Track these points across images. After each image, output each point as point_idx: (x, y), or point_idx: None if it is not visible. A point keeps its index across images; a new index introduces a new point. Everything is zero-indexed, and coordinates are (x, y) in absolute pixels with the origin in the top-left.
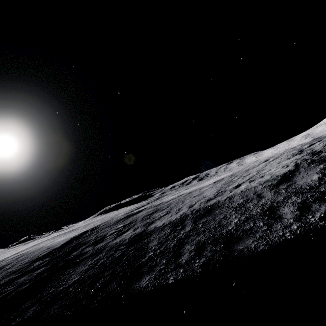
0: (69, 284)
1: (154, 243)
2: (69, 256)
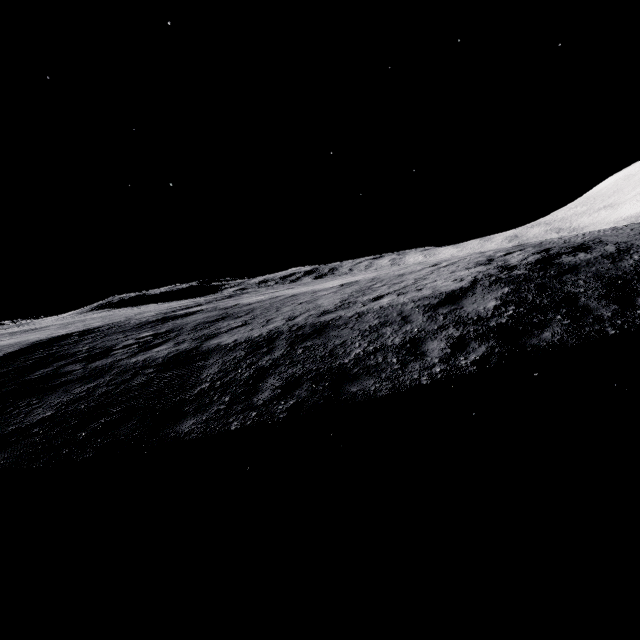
0: (30, 423)
1: (212, 370)
2: (27, 377)
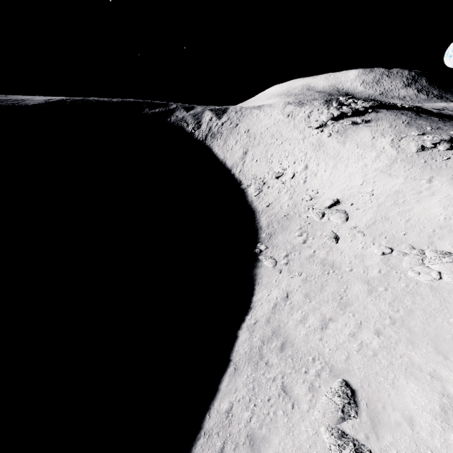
0: None
1: None
2: None
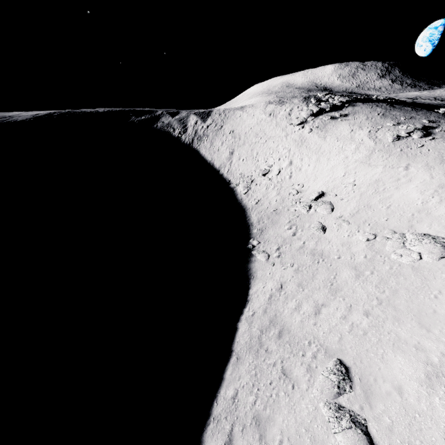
0: None
1: None
2: None
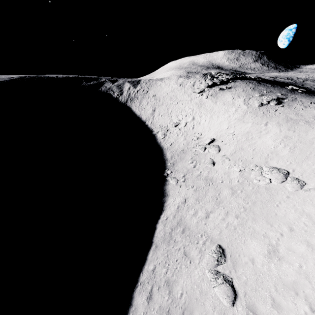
0: None
1: None
2: None
